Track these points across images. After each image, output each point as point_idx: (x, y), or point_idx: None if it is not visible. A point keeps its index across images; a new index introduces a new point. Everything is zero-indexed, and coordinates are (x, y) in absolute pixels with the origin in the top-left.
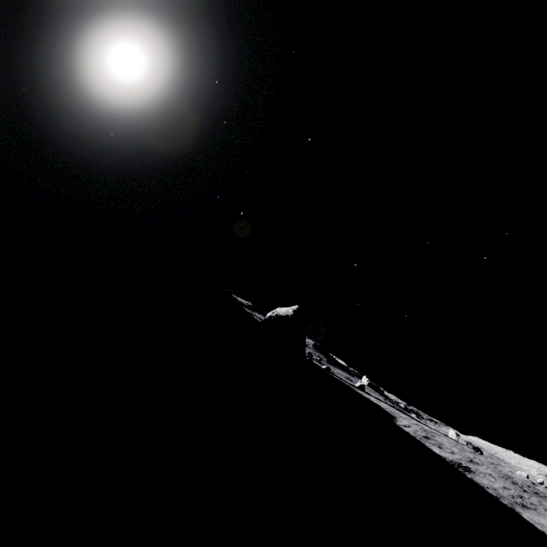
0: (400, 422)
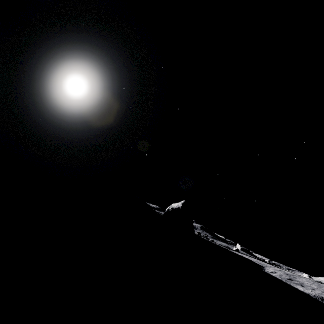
0: (267, 270)
